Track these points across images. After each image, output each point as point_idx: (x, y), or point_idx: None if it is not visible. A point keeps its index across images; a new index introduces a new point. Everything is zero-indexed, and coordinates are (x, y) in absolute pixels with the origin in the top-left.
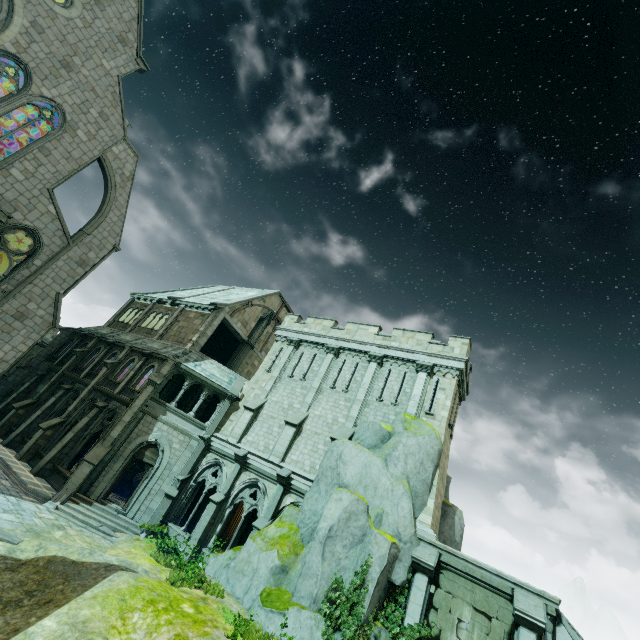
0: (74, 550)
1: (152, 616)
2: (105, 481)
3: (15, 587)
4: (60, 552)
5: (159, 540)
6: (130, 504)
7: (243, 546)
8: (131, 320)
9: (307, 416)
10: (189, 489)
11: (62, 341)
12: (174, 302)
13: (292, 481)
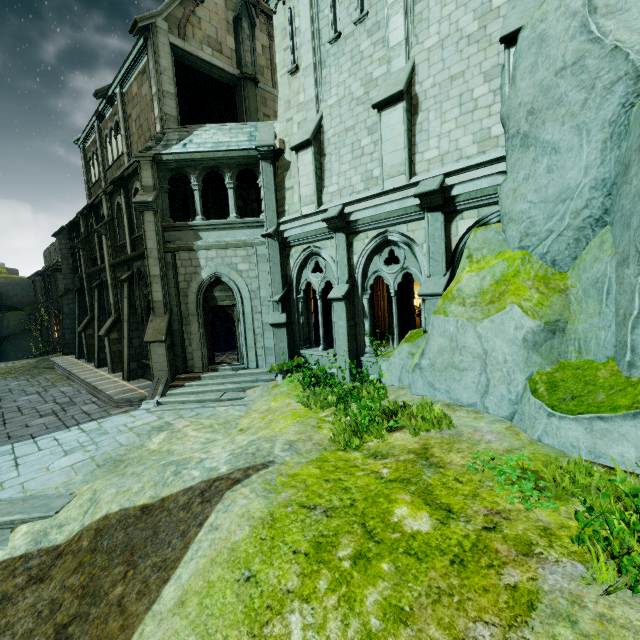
0: (144, 483)
1: (336, 608)
2: (196, 349)
3: (38, 626)
4: (114, 504)
5: (298, 377)
6: (243, 356)
7: (428, 331)
8: (99, 172)
9: (413, 67)
10: (298, 305)
11: (68, 247)
12: (107, 98)
13: (452, 192)
